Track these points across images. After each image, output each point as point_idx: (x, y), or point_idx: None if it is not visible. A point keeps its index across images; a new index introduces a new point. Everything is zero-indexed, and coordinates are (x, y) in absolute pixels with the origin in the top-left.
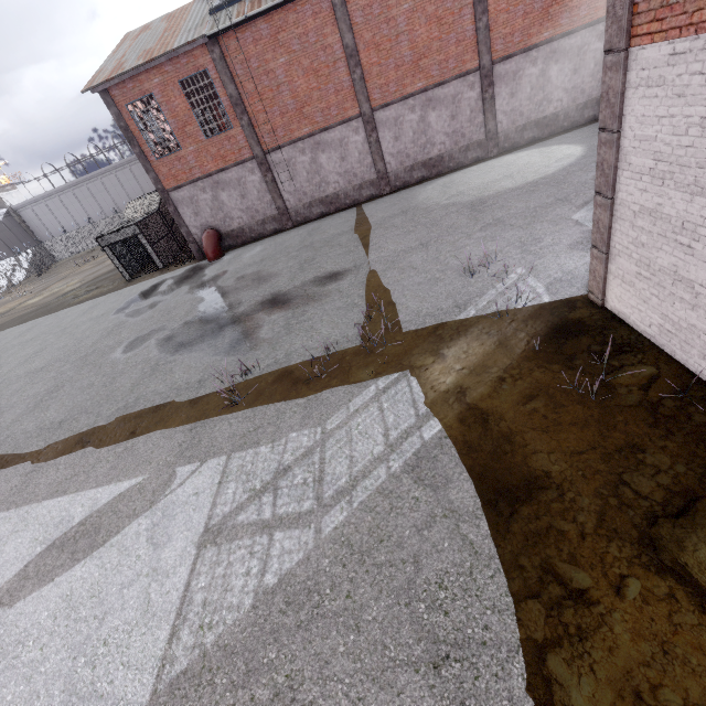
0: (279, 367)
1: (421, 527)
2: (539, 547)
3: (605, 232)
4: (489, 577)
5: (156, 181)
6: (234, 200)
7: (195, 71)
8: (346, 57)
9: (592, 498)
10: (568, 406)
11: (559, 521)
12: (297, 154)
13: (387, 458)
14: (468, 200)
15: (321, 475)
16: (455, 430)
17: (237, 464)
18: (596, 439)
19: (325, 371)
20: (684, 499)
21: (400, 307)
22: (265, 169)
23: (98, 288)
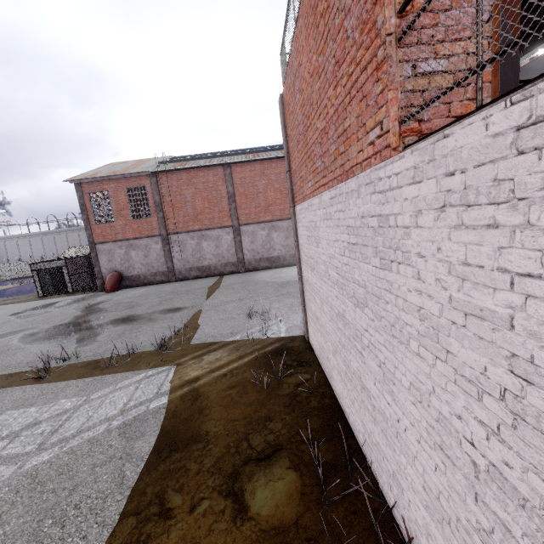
0: (93, 358)
1: (98, 465)
2: (166, 479)
3: (302, 293)
4: (117, 501)
5: (90, 236)
6: (139, 257)
7: (138, 185)
8: (228, 197)
9: (222, 447)
10: (250, 393)
11: (192, 462)
12: (188, 239)
13: (114, 418)
14: (281, 281)
15: (58, 428)
16: (173, 404)
17: (3, 419)
18: (250, 412)
19: (122, 362)
20: (273, 449)
21: (200, 330)
22: (165, 243)
23: (14, 299)
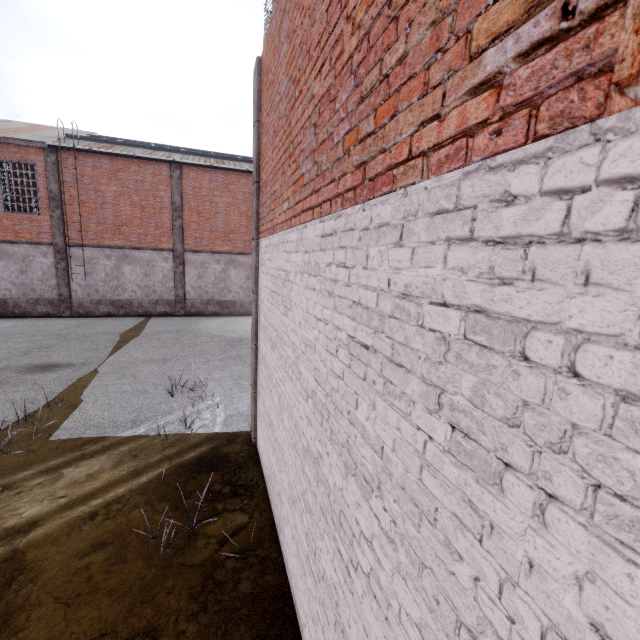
0: None
1: None
2: None
3: (253, 372)
4: None
5: None
6: (10, 271)
7: (22, 160)
8: (172, 209)
9: None
10: (130, 562)
11: None
12: (101, 257)
13: None
14: (233, 336)
15: None
16: None
17: None
18: (117, 619)
19: None
20: None
21: (79, 411)
22: (61, 257)
23: None
